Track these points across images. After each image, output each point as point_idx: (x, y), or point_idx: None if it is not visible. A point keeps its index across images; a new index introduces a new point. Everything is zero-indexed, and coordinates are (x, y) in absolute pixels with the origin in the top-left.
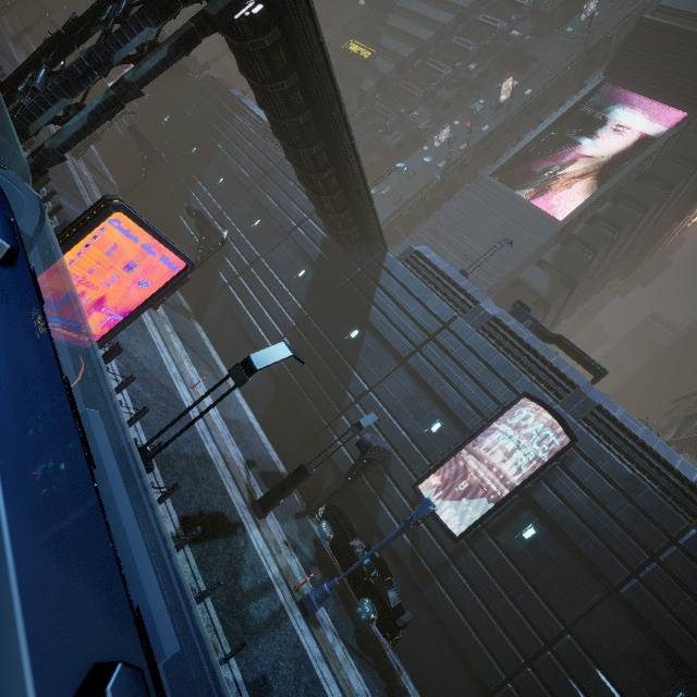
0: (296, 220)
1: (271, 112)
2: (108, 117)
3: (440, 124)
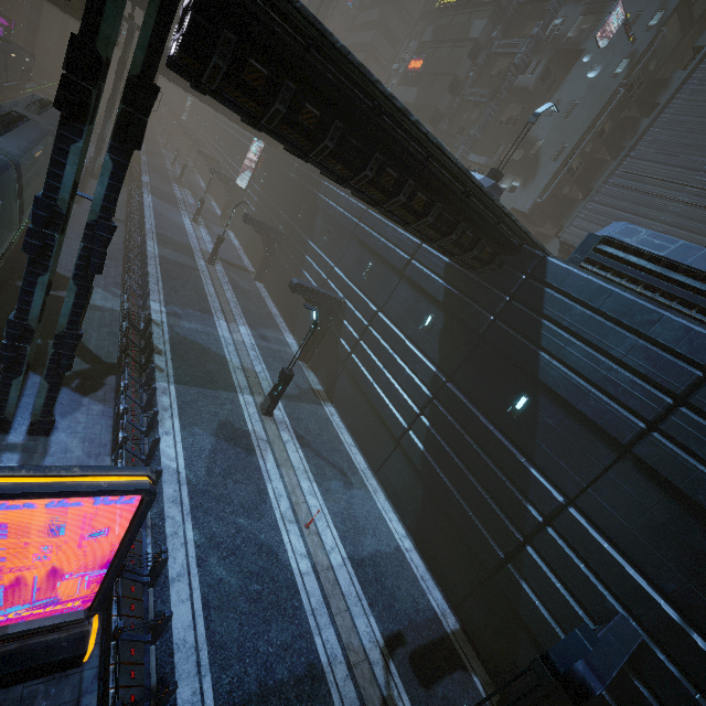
0: (408, 251)
1: (295, 153)
2: (94, 271)
3: (602, 12)
